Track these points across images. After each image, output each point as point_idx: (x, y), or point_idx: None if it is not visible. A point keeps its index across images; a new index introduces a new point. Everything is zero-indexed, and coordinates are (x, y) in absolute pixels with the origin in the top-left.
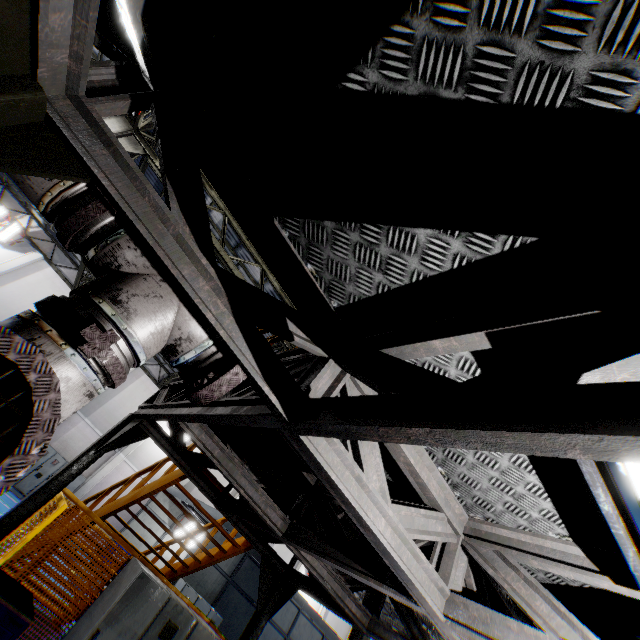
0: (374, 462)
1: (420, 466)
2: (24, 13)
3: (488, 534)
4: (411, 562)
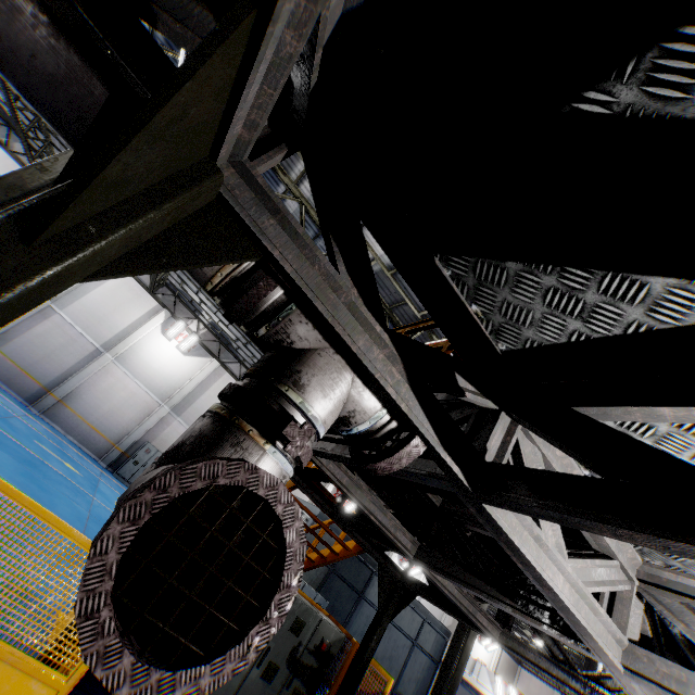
0: None
1: None
2: (221, 102)
3: (670, 582)
4: (589, 616)
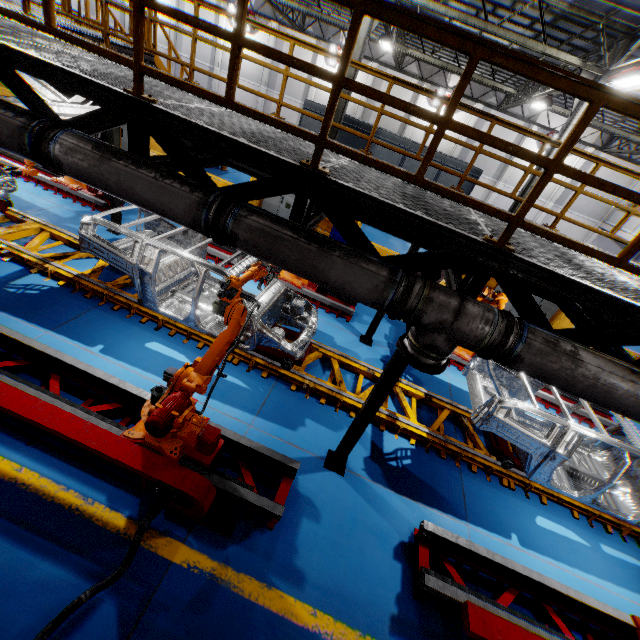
0: None
1: None
2: None
3: None
4: None
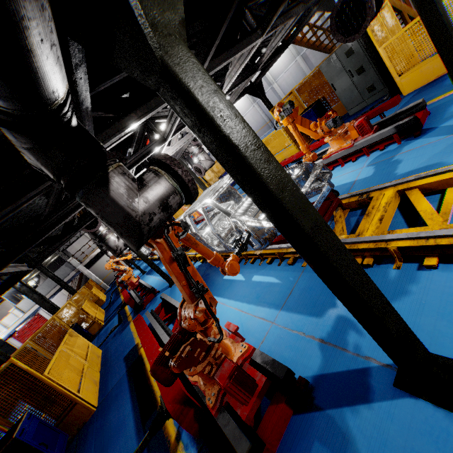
0: None
1: None
2: None
3: None
4: None
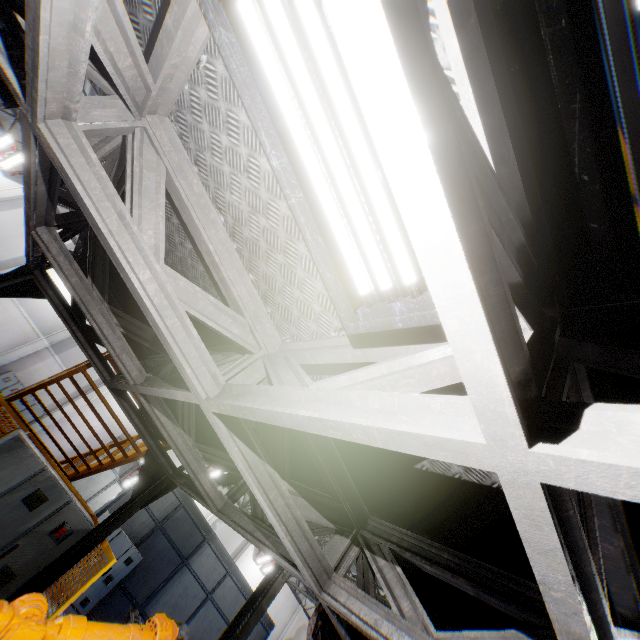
0: (155, 220)
1: (227, 265)
2: None
3: (289, 350)
4: (178, 331)
